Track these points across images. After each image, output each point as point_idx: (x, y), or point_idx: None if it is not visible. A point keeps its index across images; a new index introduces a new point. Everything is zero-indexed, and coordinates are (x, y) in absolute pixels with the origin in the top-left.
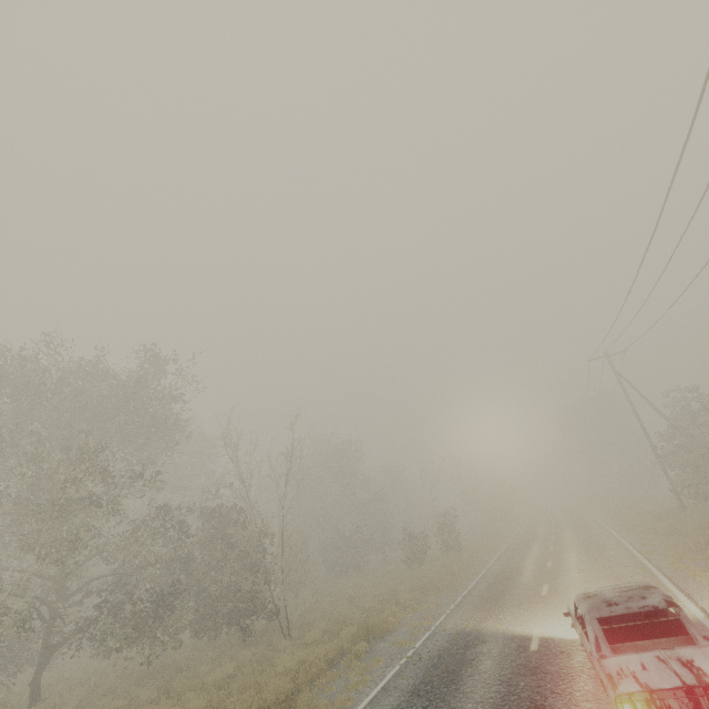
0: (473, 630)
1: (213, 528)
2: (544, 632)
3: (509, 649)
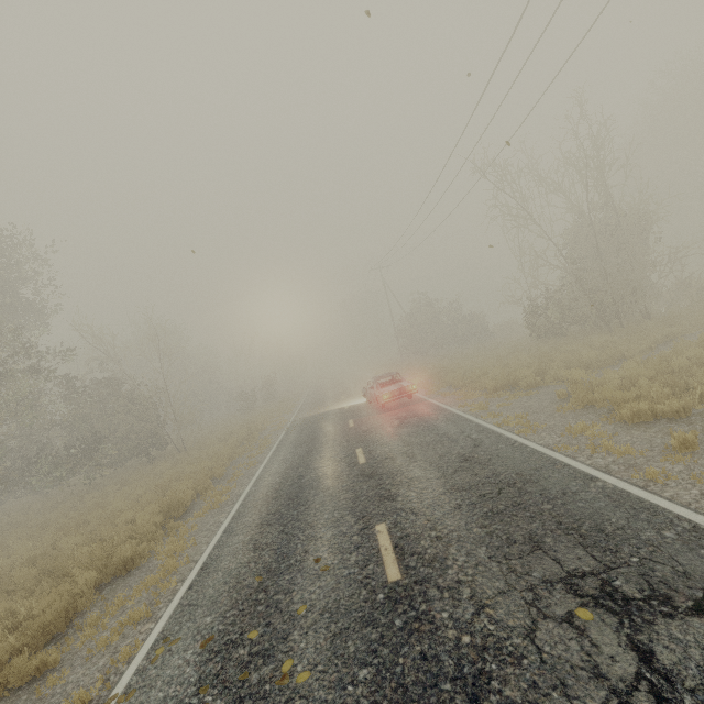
0: (315, 414)
1: (97, 396)
2: (349, 405)
3: (336, 412)
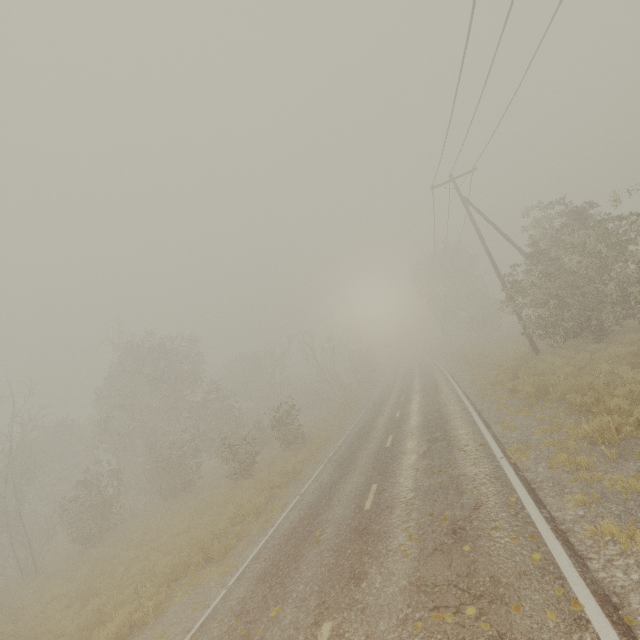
0: None
1: None
2: None
3: None
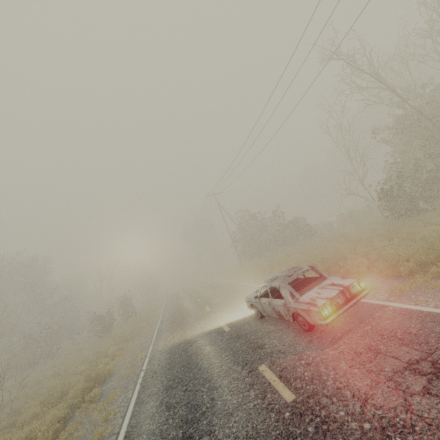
0: (181, 341)
1: None
2: (226, 322)
3: (214, 337)
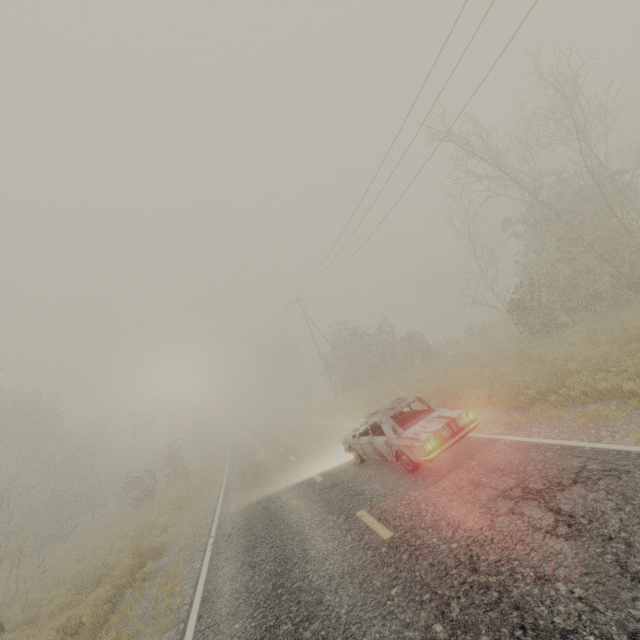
0: (261, 499)
1: None
2: (318, 471)
3: (303, 489)
